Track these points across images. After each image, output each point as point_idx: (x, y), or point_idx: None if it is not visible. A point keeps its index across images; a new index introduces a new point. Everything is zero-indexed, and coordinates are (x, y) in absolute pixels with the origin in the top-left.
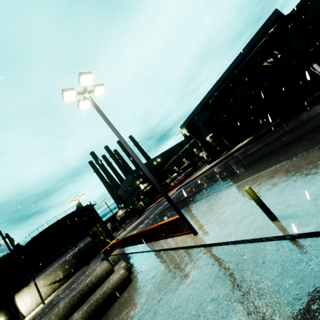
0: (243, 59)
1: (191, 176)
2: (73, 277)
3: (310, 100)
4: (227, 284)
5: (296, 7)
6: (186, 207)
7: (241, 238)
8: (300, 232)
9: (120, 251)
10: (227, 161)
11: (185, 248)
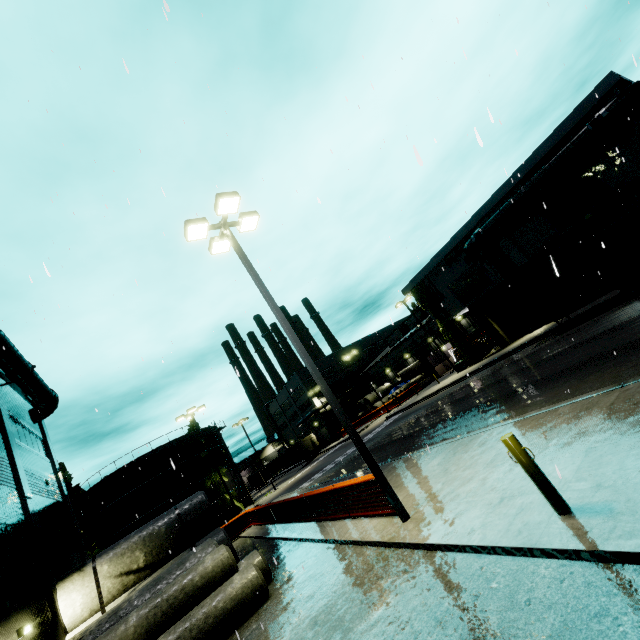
0: (539, 165)
1: (420, 392)
2: (162, 569)
3: None
4: (448, 637)
5: None
6: (398, 458)
7: (491, 541)
8: (610, 548)
9: (259, 531)
10: (497, 369)
11: (381, 546)
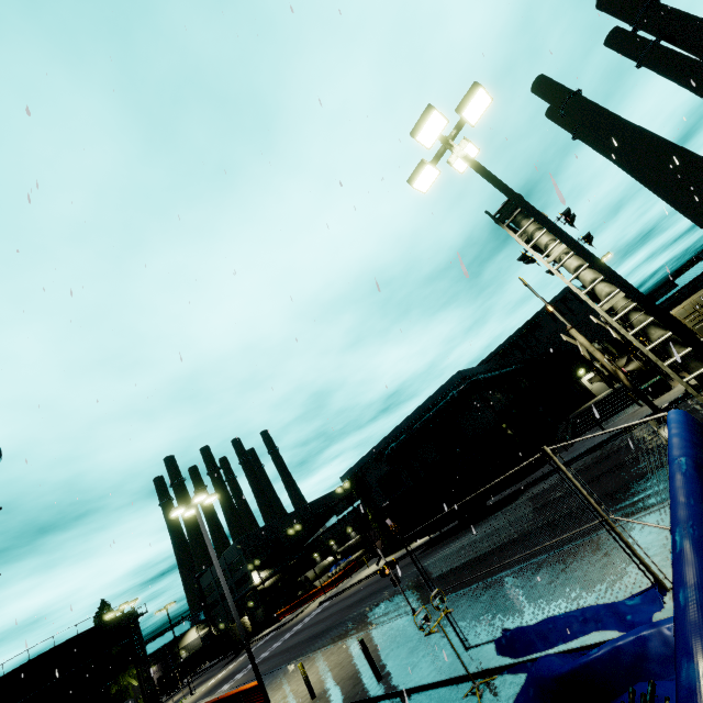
0: (429, 408)
1: (357, 572)
2: None
3: (495, 501)
4: None
5: (527, 323)
6: (294, 662)
7: None
8: None
9: None
10: (394, 570)
11: None
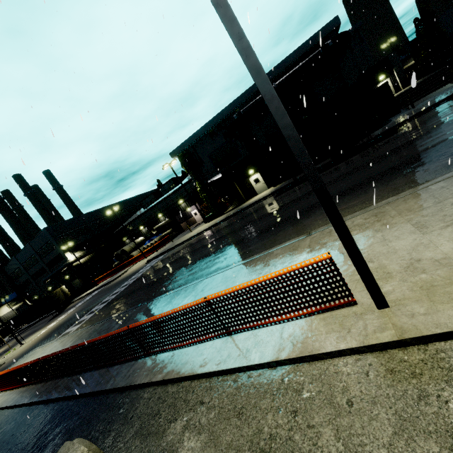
0: (284, 72)
1: (171, 241)
2: None
3: (360, 144)
4: None
5: None
6: (223, 271)
7: None
8: None
9: (19, 396)
10: (251, 212)
11: (373, 351)
